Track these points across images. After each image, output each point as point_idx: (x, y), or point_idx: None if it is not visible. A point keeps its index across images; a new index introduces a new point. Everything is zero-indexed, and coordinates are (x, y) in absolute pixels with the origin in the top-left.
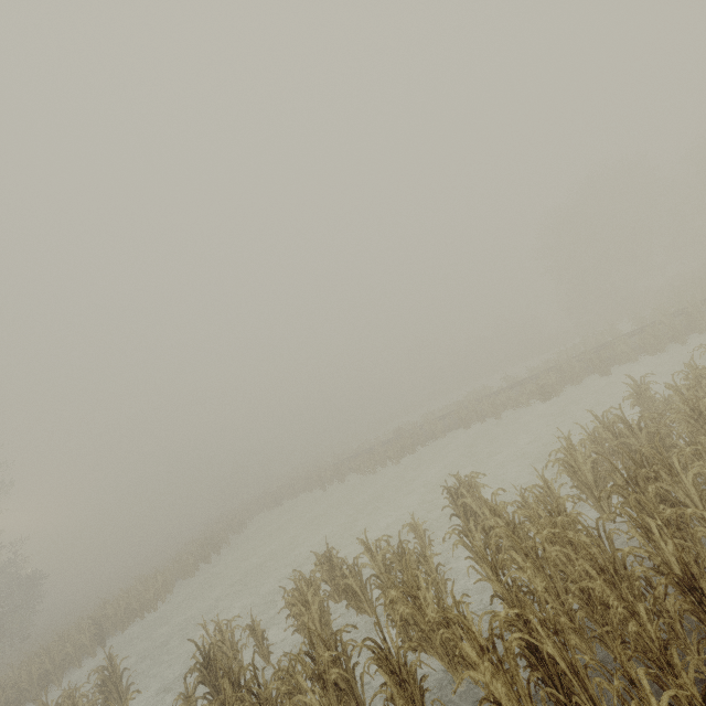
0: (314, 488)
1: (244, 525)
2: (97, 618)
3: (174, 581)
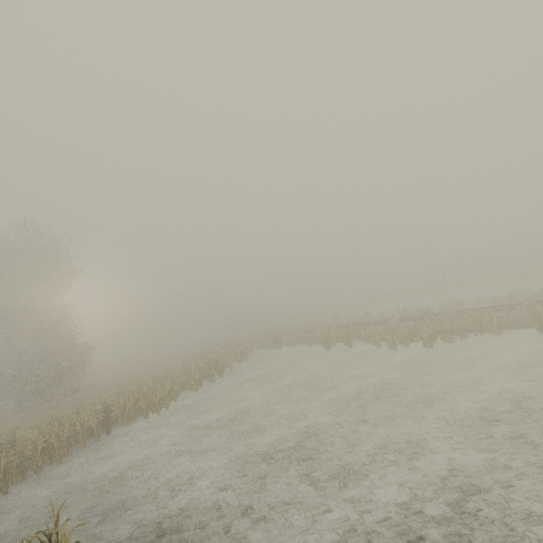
0: (314, 342)
1: (245, 356)
2: (107, 406)
3: (180, 391)
